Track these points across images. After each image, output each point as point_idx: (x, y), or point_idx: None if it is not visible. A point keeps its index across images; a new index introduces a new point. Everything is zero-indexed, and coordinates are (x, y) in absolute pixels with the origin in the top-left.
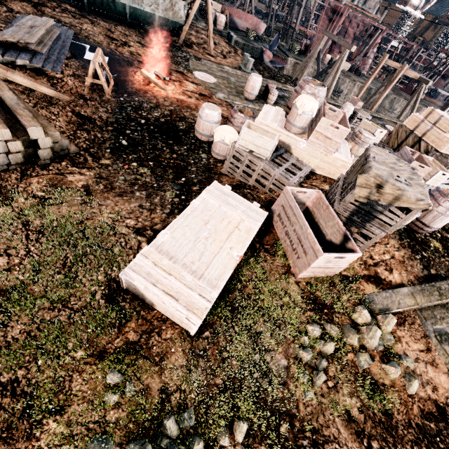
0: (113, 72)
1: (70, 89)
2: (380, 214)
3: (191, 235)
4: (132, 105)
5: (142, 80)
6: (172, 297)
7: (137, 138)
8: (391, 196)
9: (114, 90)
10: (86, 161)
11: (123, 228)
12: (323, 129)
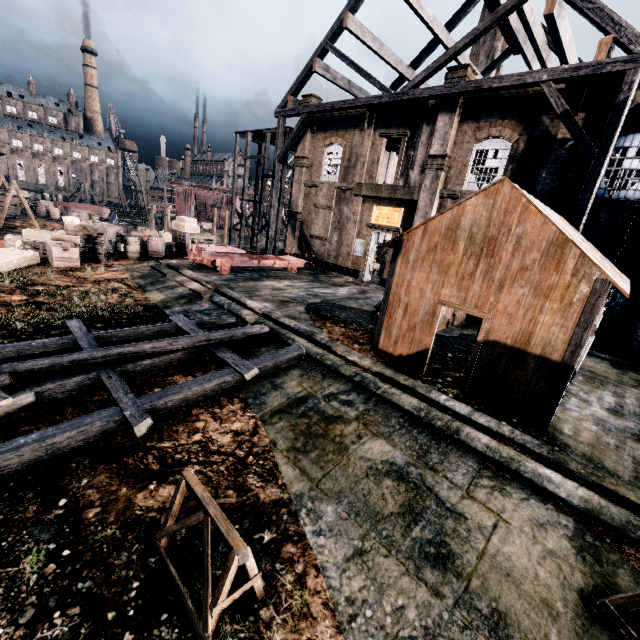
0: None
1: None
2: (97, 240)
3: None
4: None
5: None
6: None
7: None
8: (92, 230)
9: None
10: None
11: None
12: None
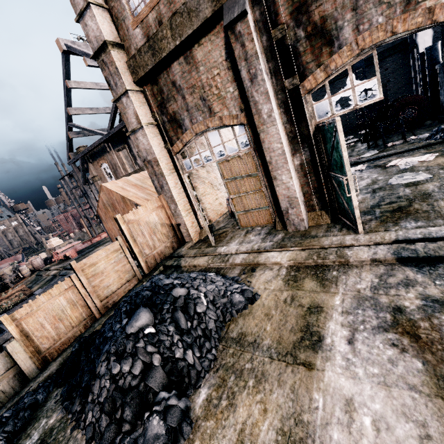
0: None
1: None
2: (3, 278)
3: None
4: None
5: None
6: None
7: None
8: None
9: None
10: None
11: None
12: None
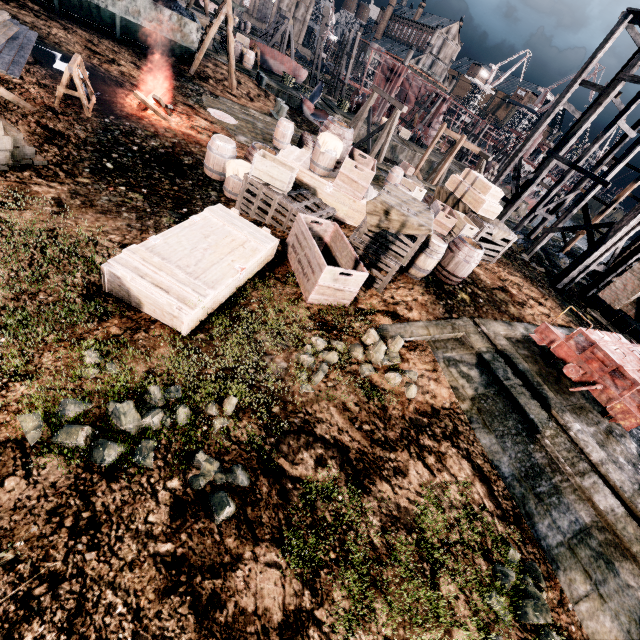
0: (95, 90)
1: (33, 98)
2: (393, 245)
3: (188, 244)
4: (122, 129)
5: (135, 105)
6: (162, 290)
7: (127, 164)
8: (398, 223)
9: (96, 110)
10: (57, 175)
11: (106, 242)
12: (348, 171)
